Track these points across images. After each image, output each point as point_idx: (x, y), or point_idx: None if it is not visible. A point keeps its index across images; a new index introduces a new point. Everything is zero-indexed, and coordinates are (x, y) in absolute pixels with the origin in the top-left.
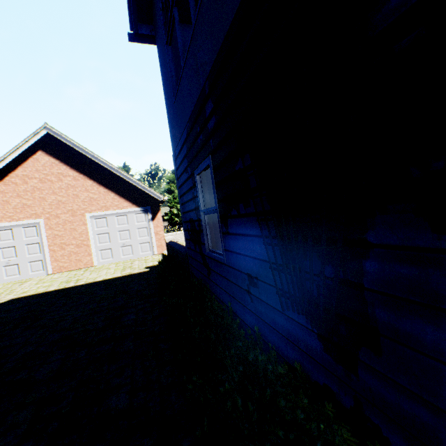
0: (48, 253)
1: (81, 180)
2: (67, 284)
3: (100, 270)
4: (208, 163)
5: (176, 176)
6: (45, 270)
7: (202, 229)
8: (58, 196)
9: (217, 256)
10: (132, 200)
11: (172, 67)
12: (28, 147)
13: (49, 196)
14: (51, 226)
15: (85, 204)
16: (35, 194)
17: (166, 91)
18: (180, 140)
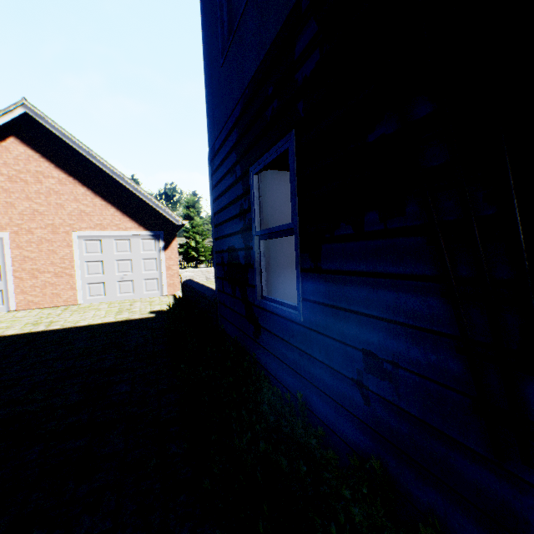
0: (12, 281)
1: (70, 185)
2: (35, 327)
3: (86, 310)
4: (286, 146)
5: (211, 184)
6: (6, 304)
7: (253, 263)
8: (34, 204)
9: (281, 309)
10: (139, 220)
11: (224, 8)
12: None
13: (20, 201)
14: (20, 244)
15: (72, 219)
16: (0, 197)
17: (209, 53)
18: (227, 123)
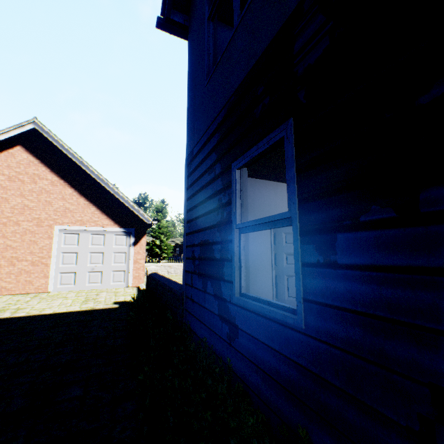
0: None
1: (60, 186)
2: (1, 314)
3: (54, 298)
4: (281, 135)
5: (186, 184)
6: None
7: (230, 256)
8: (26, 200)
9: (270, 309)
10: (115, 218)
11: (211, 44)
12: (6, 138)
13: (14, 197)
14: (6, 233)
15: (57, 214)
16: None
17: (194, 79)
18: (208, 130)
